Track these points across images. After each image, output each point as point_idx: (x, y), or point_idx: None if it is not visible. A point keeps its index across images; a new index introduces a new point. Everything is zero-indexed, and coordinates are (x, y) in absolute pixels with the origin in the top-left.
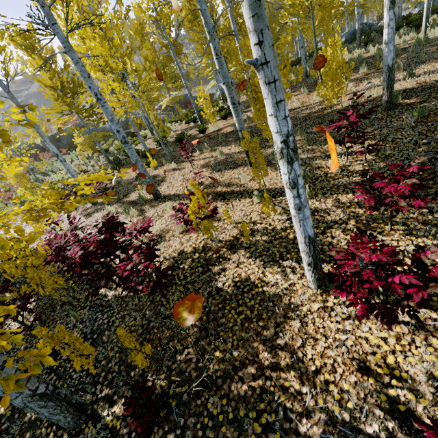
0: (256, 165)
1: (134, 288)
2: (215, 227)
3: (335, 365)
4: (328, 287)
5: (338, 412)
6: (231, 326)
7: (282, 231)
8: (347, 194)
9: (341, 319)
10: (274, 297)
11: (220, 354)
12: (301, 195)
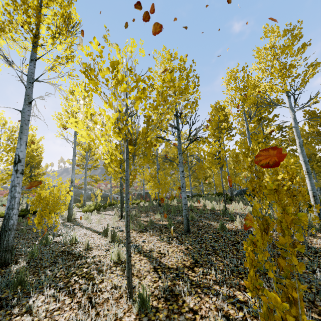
0: None
1: None
2: None
3: None
4: None
5: None
6: None
7: None
8: None
9: None
10: None
11: None
12: None
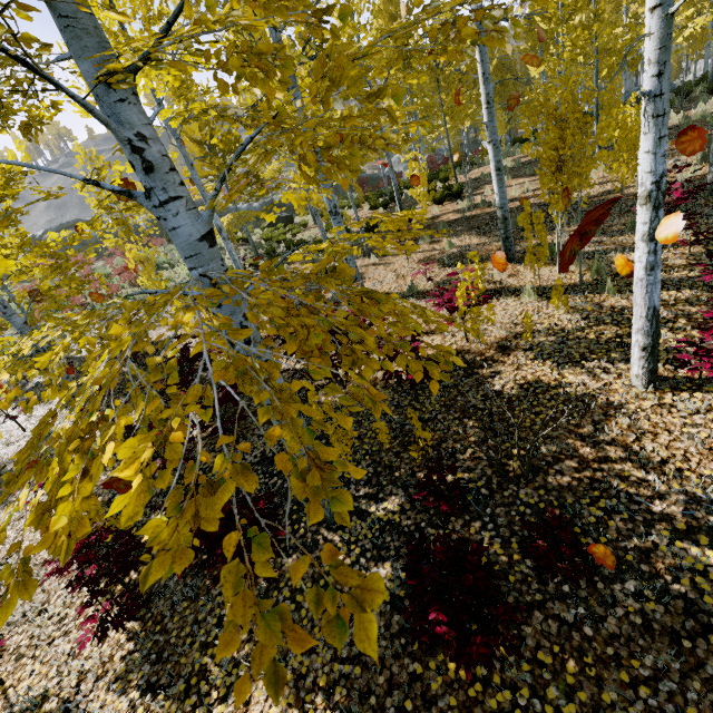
0: (533, 249)
1: (395, 375)
2: (486, 318)
3: (687, 455)
4: (661, 386)
5: (701, 493)
6: (529, 426)
7: (577, 332)
8: (668, 290)
9: (686, 415)
10: (583, 397)
11: (521, 451)
12: (658, 251)
